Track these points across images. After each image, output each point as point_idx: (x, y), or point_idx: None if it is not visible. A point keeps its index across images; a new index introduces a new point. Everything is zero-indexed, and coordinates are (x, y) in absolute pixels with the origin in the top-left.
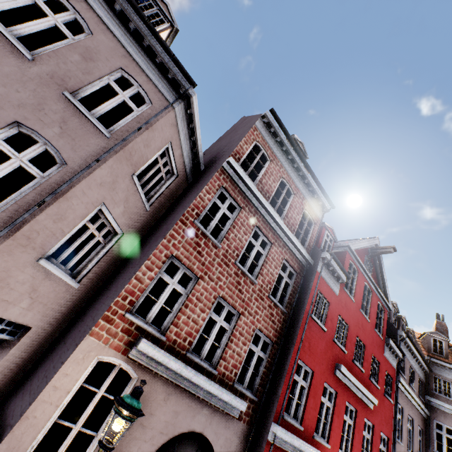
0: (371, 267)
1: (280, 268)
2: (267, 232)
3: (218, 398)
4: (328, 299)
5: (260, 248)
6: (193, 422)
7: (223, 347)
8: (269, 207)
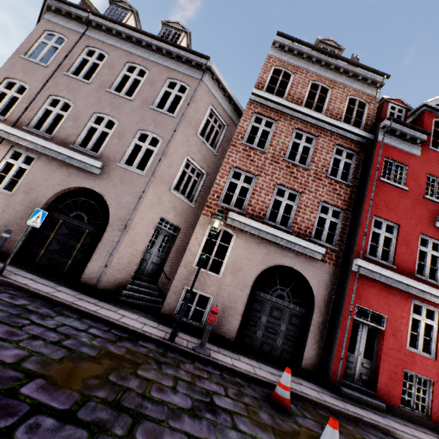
0: None
1: (332, 153)
2: (308, 130)
3: (298, 246)
4: (403, 162)
5: (306, 144)
6: (282, 260)
7: (293, 217)
8: (302, 109)
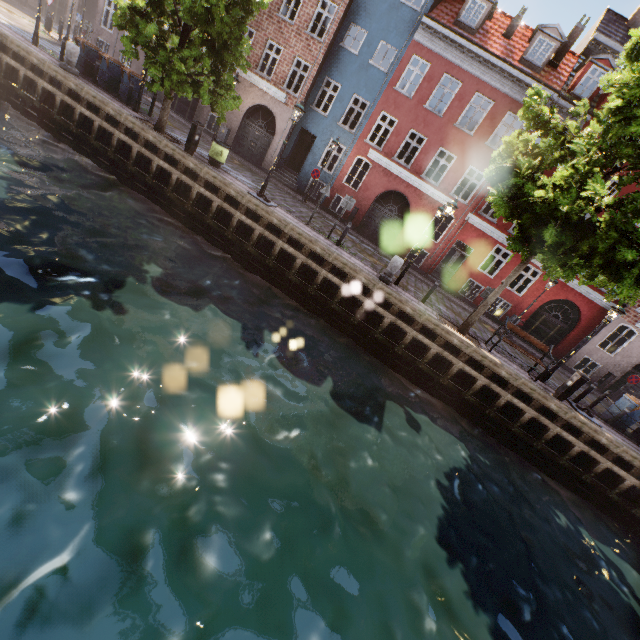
0: None
1: None
2: None
3: None
4: None
5: None
6: None
7: None
8: None
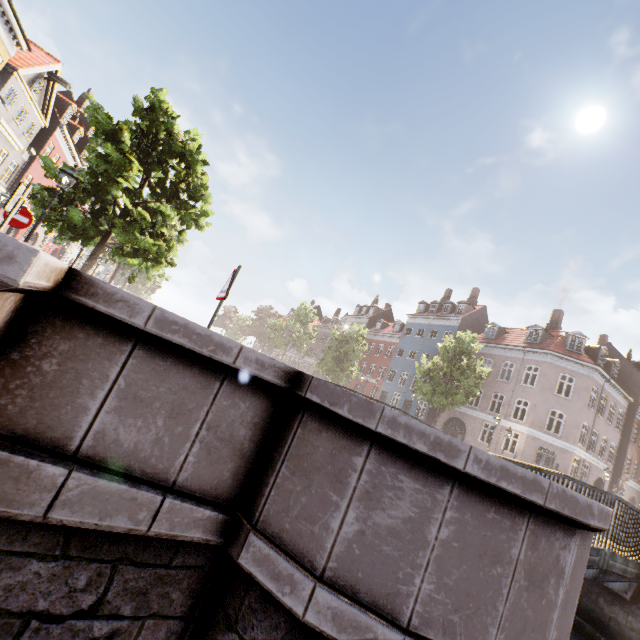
0: None
1: None
2: None
3: (636, 487)
4: None
5: None
6: (632, 493)
7: (635, 473)
8: None
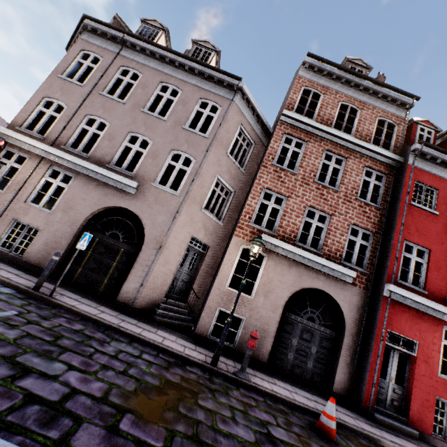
0: None
1: (362, 175)
2: (338, 151)
3: (329, 269)
4: (433, 186)
5: (335, 166)
6: (313, 283)
7: (323, 239)
8: (332, 131)
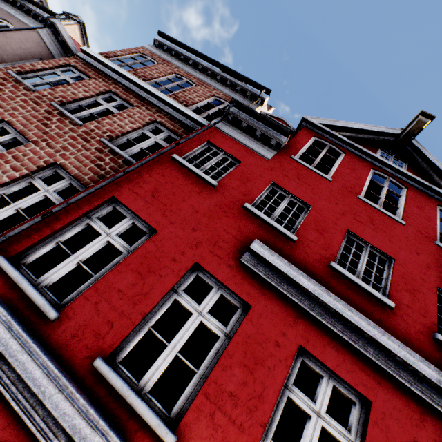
0: (404, 165)
1: (141, 125)
2: (128, 98)
3: None
4: (235, 156)
5: (111, 108)
6: None
7: None
8: (131, 76)
